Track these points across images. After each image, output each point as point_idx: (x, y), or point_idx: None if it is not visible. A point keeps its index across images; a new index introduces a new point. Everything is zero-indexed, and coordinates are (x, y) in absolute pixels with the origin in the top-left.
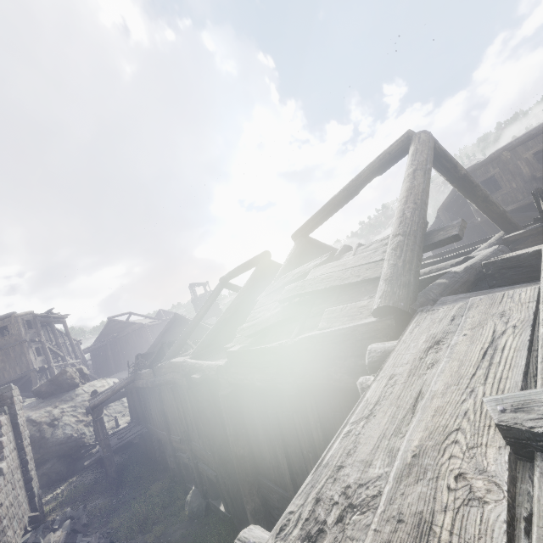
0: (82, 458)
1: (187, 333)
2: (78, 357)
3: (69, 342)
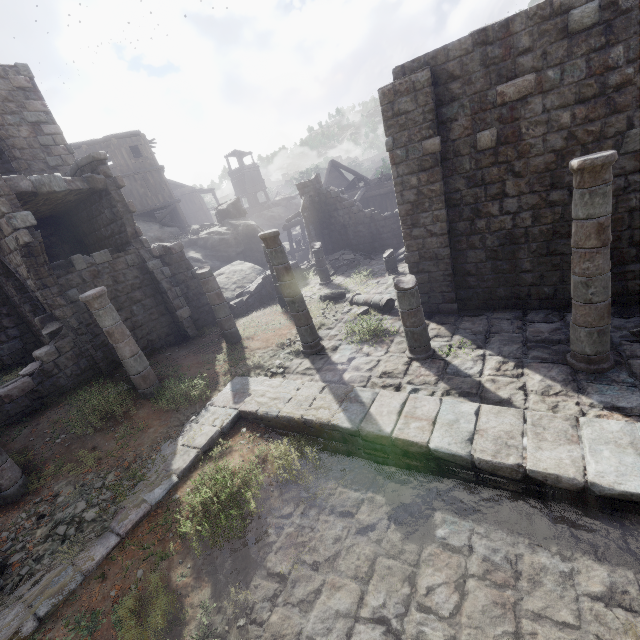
0: None
1: None
2: None
3: None
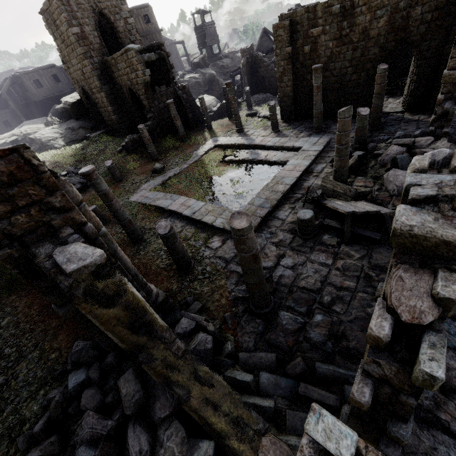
0: None
1: None
2: None
3: None
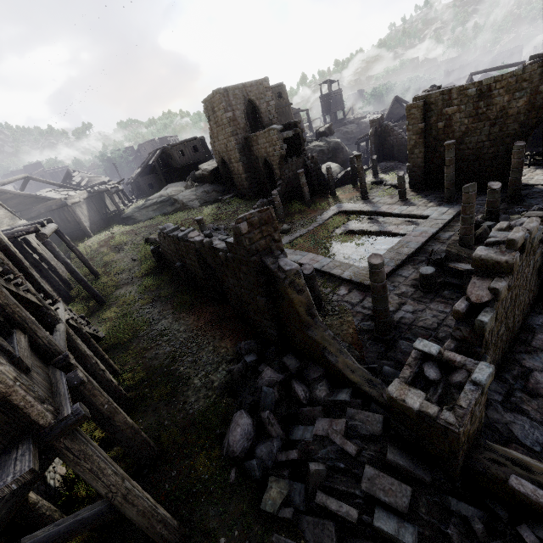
0: None
1: None
2: None
3: None
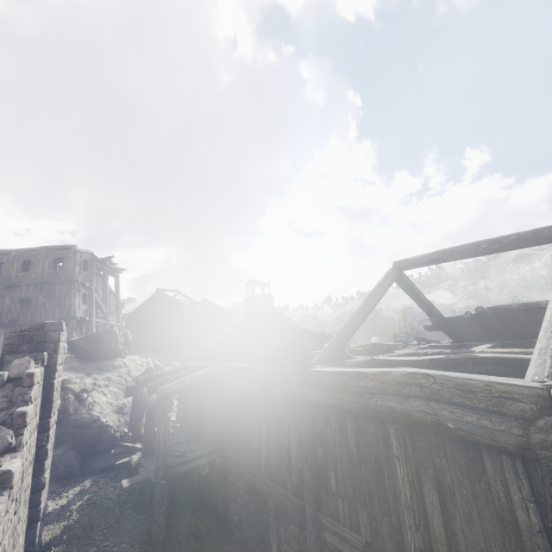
0: (102, 454)
1: (353, 328)
2: (119, 320)
3: (112, 301)
